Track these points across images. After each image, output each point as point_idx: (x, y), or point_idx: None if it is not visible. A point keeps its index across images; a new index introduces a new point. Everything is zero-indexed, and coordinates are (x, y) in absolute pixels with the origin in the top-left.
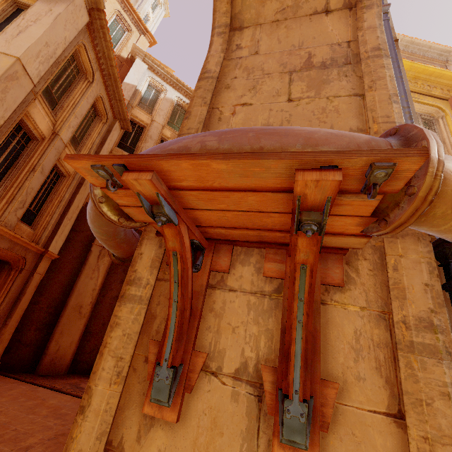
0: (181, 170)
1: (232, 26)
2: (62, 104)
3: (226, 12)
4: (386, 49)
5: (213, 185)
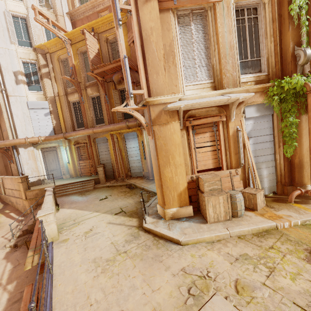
0: None
1: None
2: None
3: None
4: (2, 111)
5: None
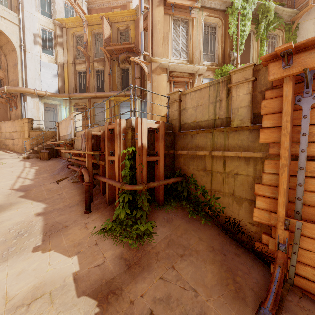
0: None
1: (6, 55)
2: (2, 65)
3: (3, 53)
4: (18, 62)
5: None
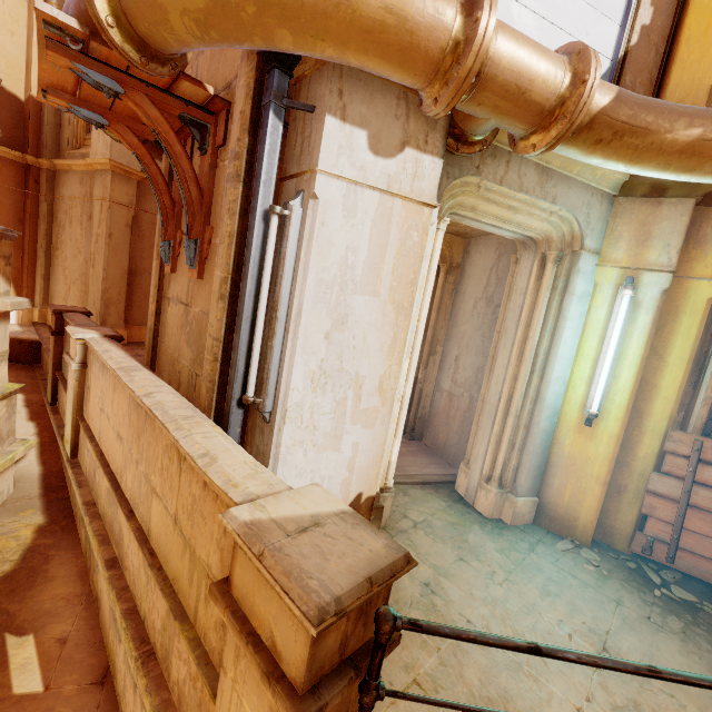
0: (51, 79)
1: None
2: None
3: None
4: None
5: (72, 82)
